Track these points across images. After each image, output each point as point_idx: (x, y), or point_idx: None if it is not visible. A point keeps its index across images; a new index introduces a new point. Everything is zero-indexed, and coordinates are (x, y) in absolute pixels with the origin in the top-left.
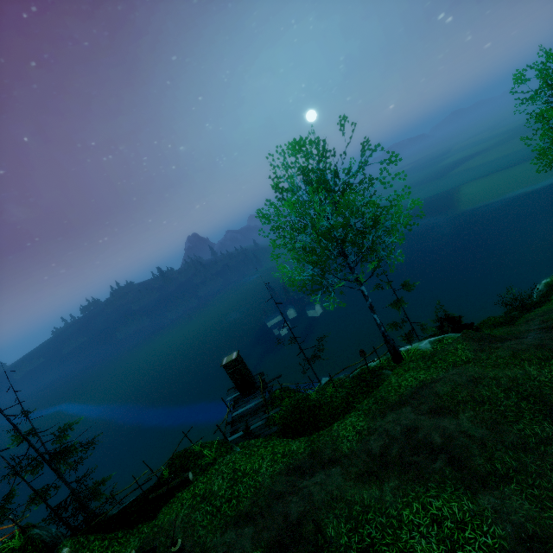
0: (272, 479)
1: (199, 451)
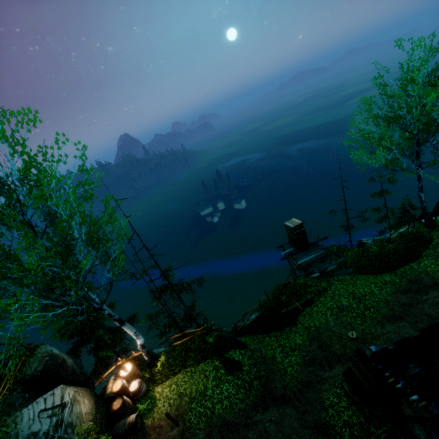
0: (393, 297)
1: (303, 283)
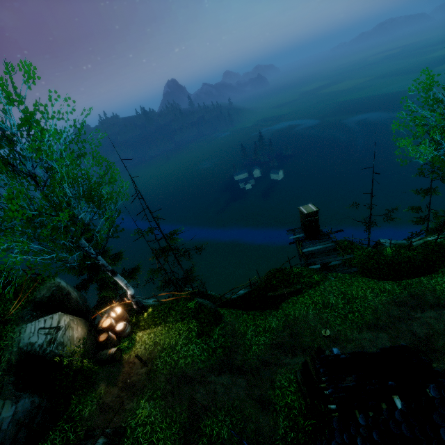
0: (384, 306)
1: (298, 272)
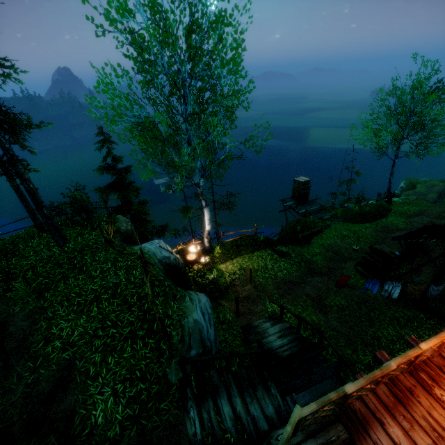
0: (374, 233)
1: (312, 221)
